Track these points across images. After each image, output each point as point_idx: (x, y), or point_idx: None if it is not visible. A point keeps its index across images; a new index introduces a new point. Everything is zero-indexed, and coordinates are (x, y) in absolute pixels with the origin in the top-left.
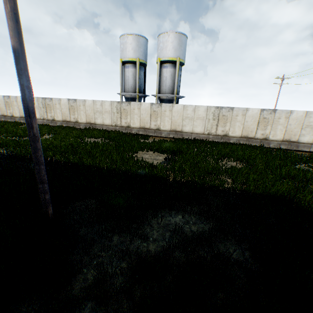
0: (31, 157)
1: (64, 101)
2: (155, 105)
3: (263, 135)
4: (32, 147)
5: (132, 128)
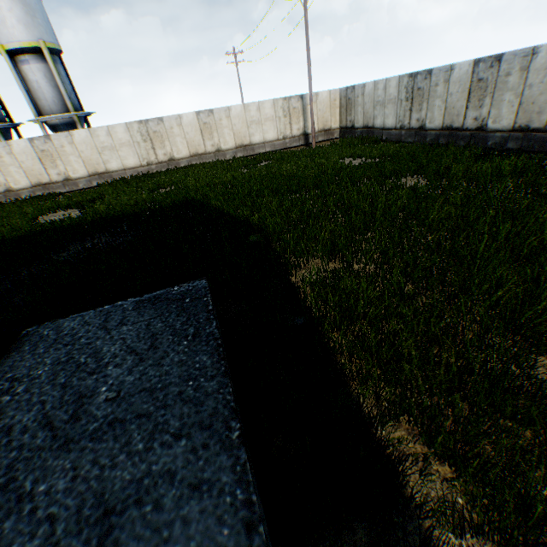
0: None
1: None
2: (40, 140)
3: (214, 147)
4: None
5: (18, 191)
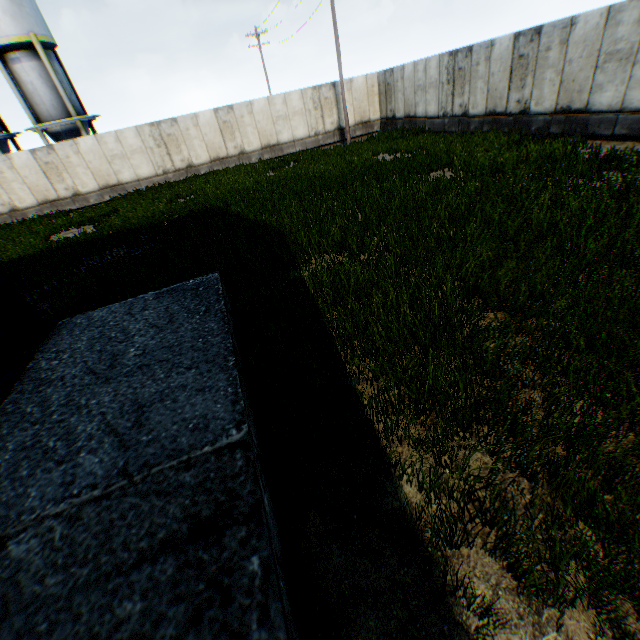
0: None
1: None
2: (43, 151)
3: (237, 149)
4: None
5: (25, 210)
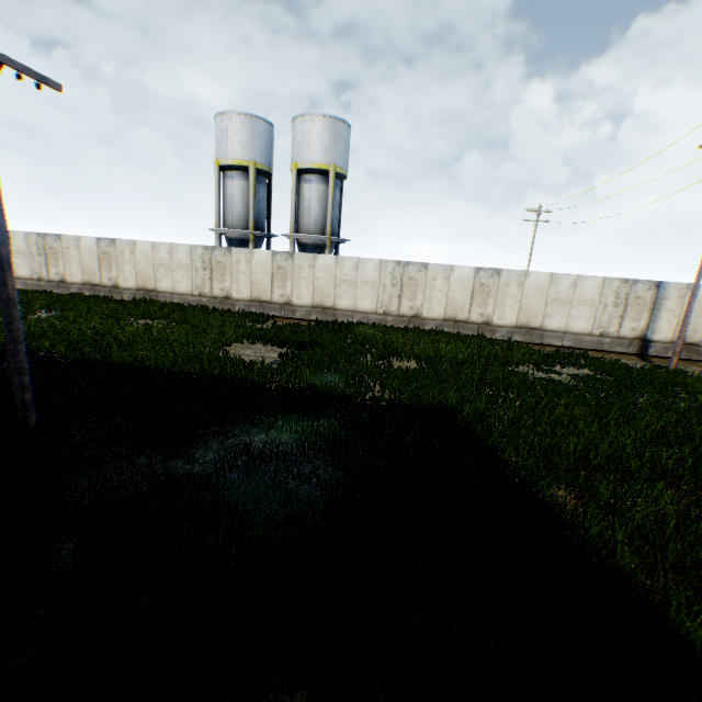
0: (4, 351)
1: (88, 242)
2: (282, 255)
3: (483, 317)
4: (5, 316)
5: (235, 301)
